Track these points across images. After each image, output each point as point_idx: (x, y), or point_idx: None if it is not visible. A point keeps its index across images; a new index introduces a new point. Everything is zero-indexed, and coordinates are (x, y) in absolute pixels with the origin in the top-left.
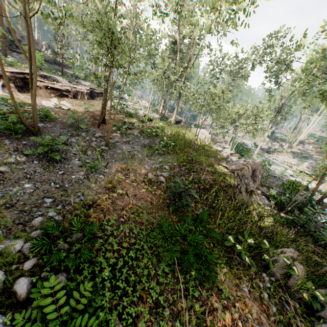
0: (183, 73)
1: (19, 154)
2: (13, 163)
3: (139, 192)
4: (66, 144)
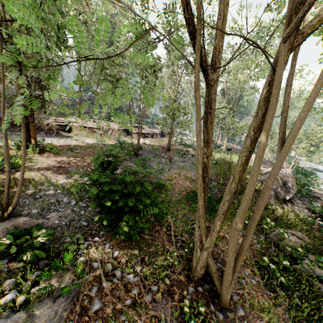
0: (229, 111)
1: (133, 163)
2: (131, 166)
3: (185, 184)
4: (150, 161)
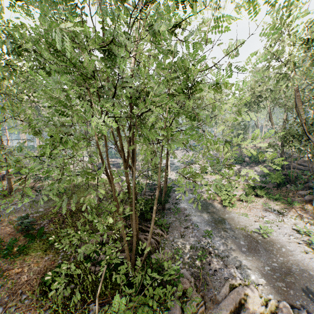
0: None
1: None
2: None
3: (4, 231)
4: None
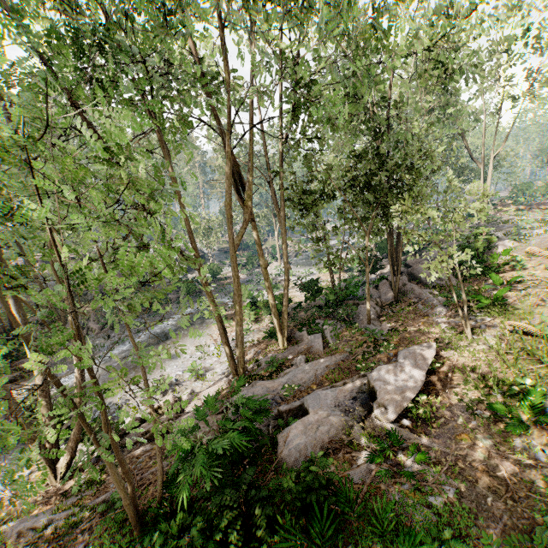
0: None
1: None
2: None
3: None
4: None
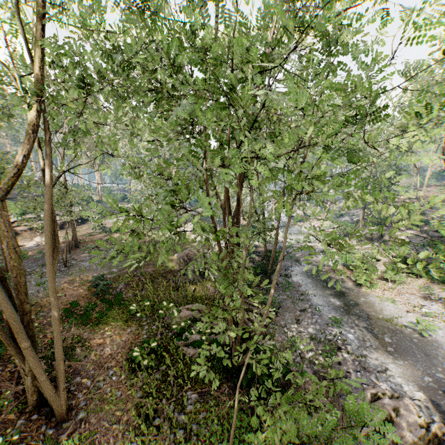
0: None
1: None
2: None
3: (77, 292)
4: (31, 274)
